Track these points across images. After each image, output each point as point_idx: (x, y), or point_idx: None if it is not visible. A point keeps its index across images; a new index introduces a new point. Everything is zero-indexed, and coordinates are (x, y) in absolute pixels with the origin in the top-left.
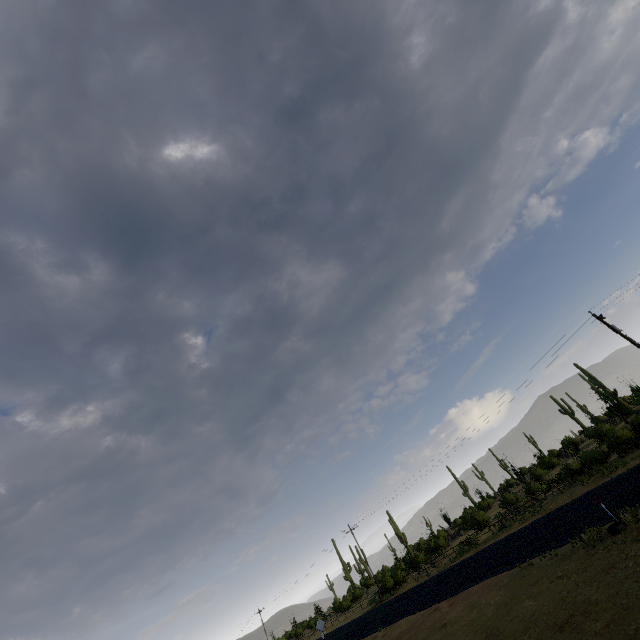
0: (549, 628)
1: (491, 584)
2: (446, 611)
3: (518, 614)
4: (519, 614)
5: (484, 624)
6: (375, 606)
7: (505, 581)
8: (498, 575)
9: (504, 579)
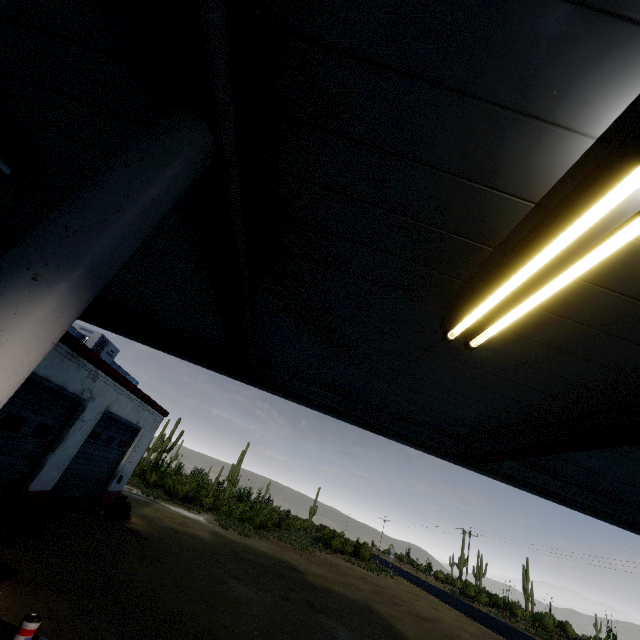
0: (446, 634)
1: (486, 631)
2: (450, 612)
3: (455, 630)
4: (455, 630)
5: (442, 620)
6: (449, 593)
7: (491, 636)
8: (499, 636)
9: (494, 636)
